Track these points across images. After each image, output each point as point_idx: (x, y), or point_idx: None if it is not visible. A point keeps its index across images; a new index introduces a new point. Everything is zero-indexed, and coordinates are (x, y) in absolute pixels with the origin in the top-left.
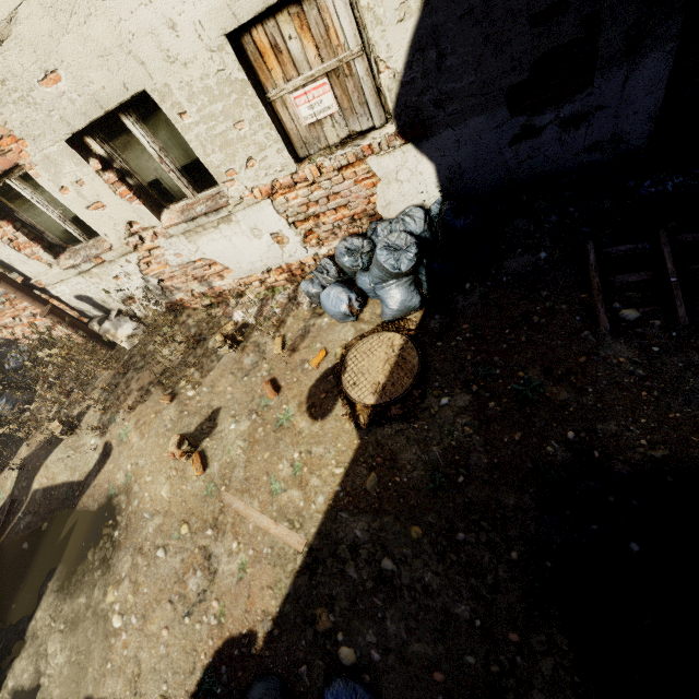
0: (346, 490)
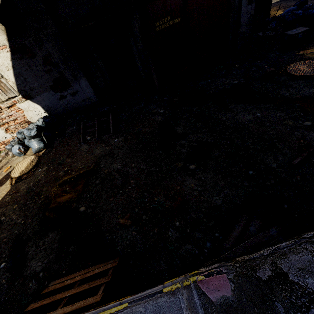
0: None
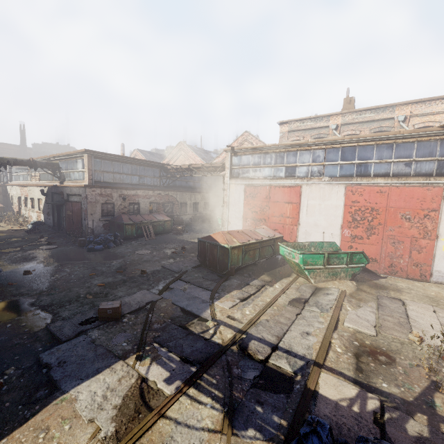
0: None
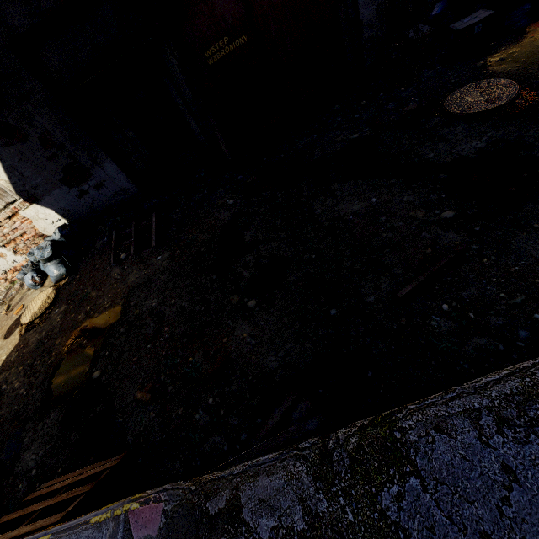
0: (3, 365)
